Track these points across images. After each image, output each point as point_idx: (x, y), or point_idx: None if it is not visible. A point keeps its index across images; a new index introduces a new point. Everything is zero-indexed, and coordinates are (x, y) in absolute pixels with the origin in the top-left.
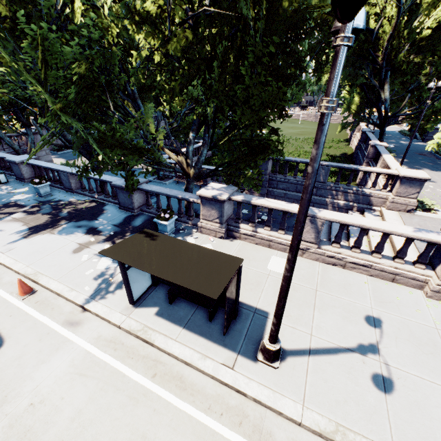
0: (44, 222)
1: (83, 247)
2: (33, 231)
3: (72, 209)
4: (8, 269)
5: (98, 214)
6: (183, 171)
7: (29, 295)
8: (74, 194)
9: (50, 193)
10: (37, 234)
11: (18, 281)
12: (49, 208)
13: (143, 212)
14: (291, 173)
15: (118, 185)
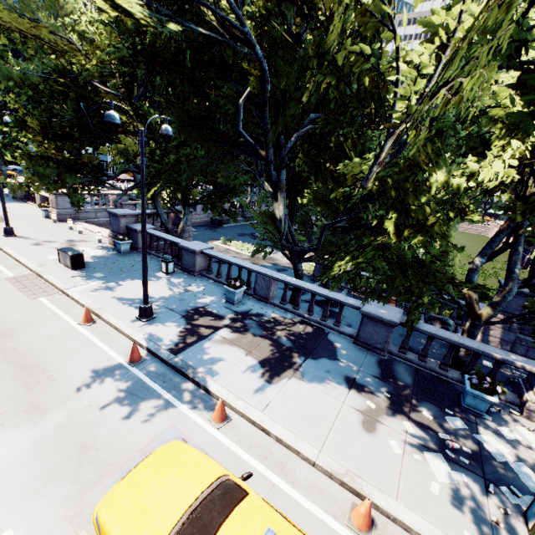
0: (271, 354)
1: (372, 420)
2: (269, 369)
3: (289, 334)
4: (287, 449)
5: (333, 350)
6: (470, 309)
7: (372, 531)
8: (269, 306)
9: (241, 299)
10: (280, 377)
11: (369, 504)
12: (257, 326)
13: (394, 356)
14: (488, 302)
15: (375, 314)
